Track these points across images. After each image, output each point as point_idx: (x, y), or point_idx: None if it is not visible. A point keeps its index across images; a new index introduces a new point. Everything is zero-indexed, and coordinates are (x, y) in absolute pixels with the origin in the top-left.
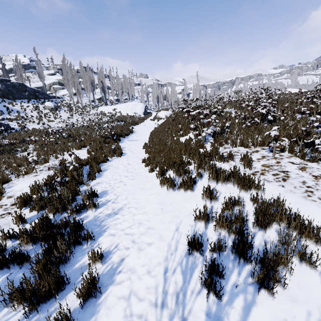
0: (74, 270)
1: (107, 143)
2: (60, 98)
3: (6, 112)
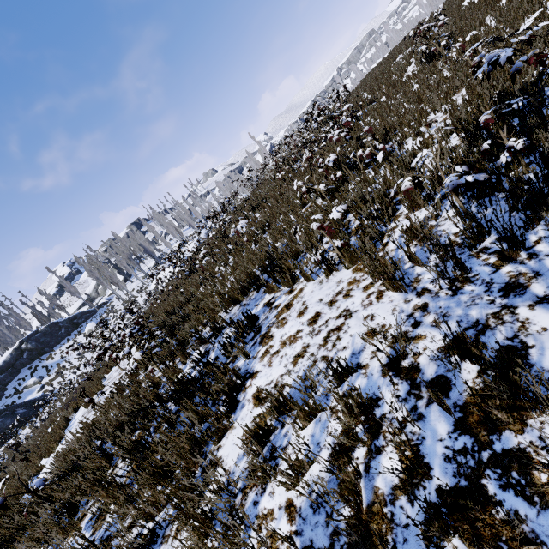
0: None
1: None
2: (107, 302)
3: (46, 373)
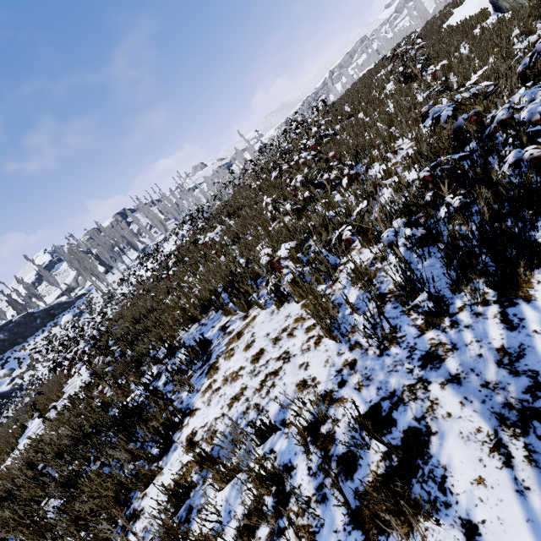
0: None
1: None
2: (86, 293)
3: (17, 365)
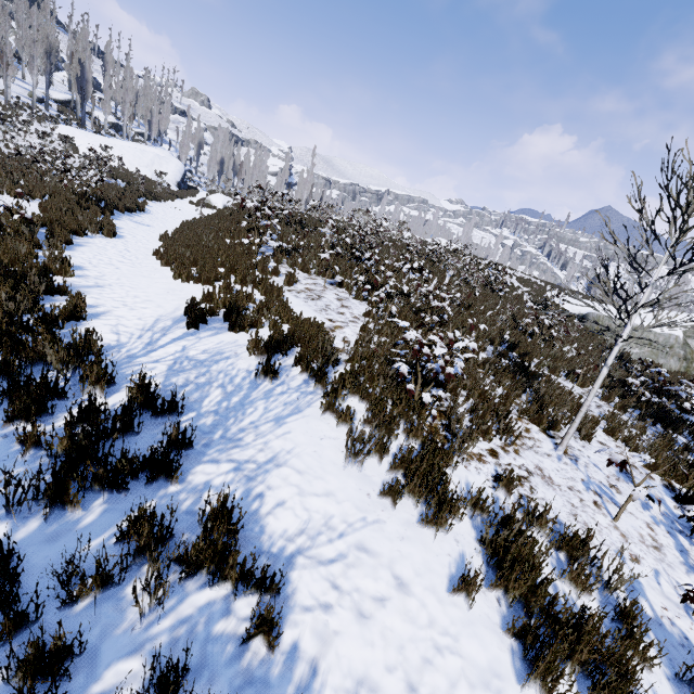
0: (47, 307)
1: (83, 208)
2: None
3: None
